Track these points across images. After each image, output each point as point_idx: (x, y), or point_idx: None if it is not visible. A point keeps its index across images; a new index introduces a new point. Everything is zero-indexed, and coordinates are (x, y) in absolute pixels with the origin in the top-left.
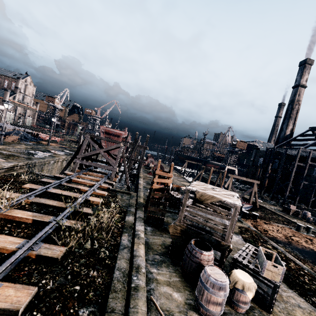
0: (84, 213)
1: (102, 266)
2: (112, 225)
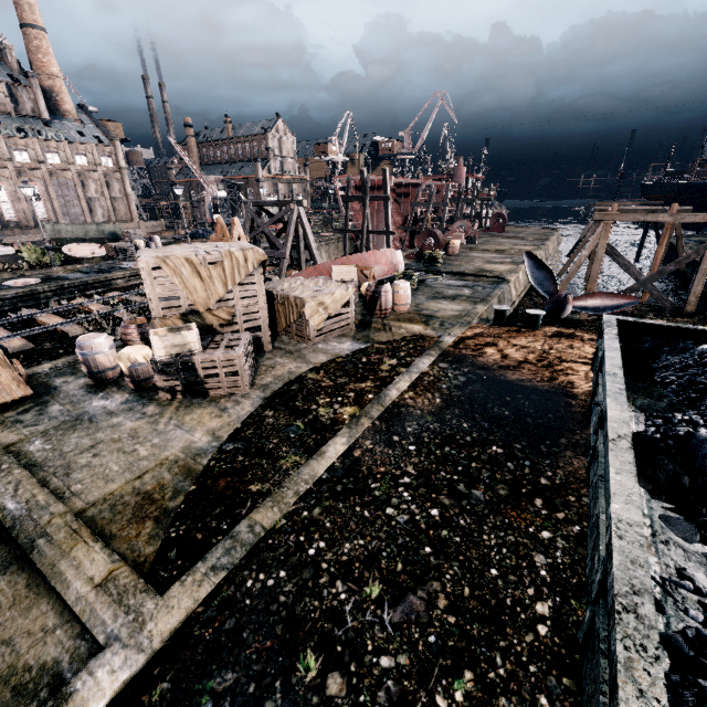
0: None
1: None
2: None
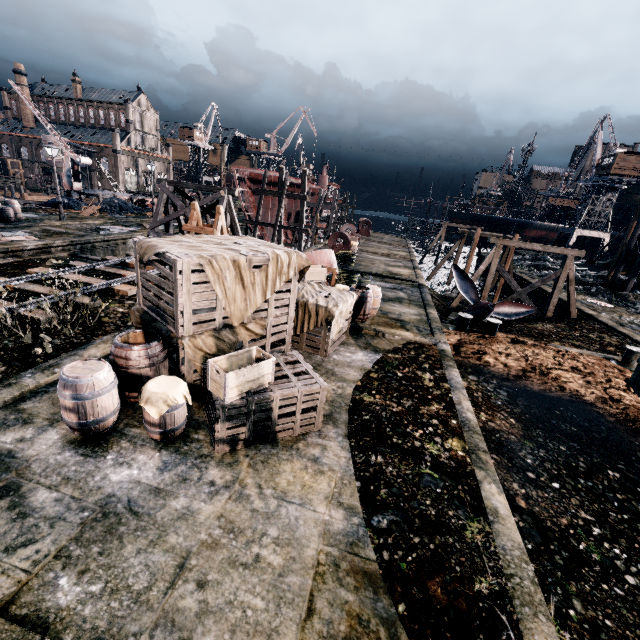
0: (78, 304)
1: (24, 364)
2: (113, 322)
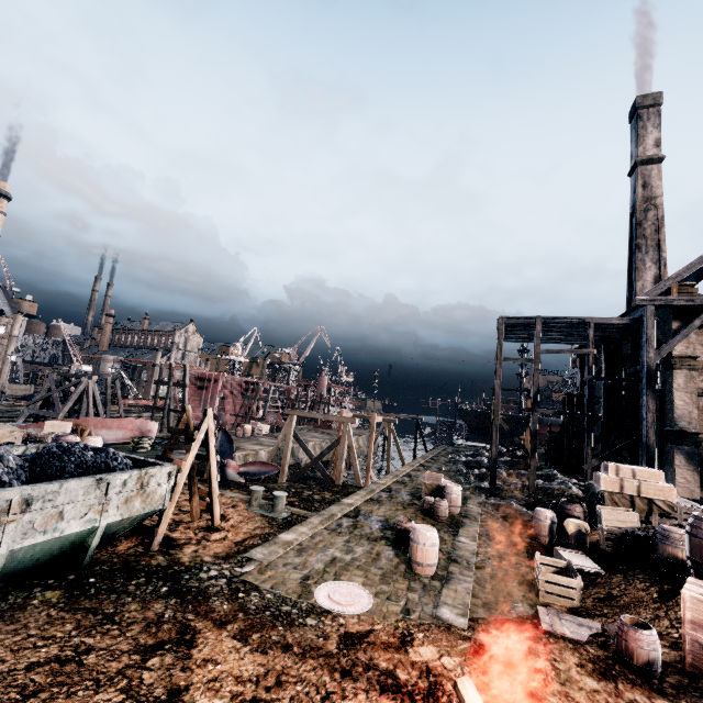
0: None
1: None
2: None
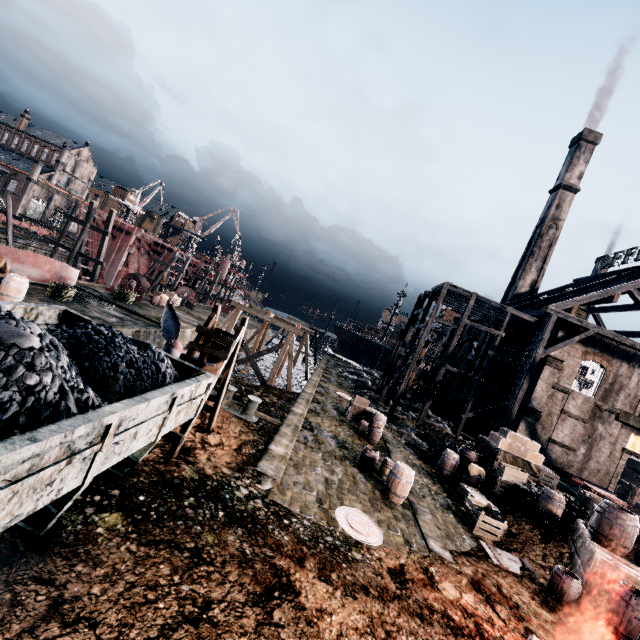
0: None
1: None
2: None
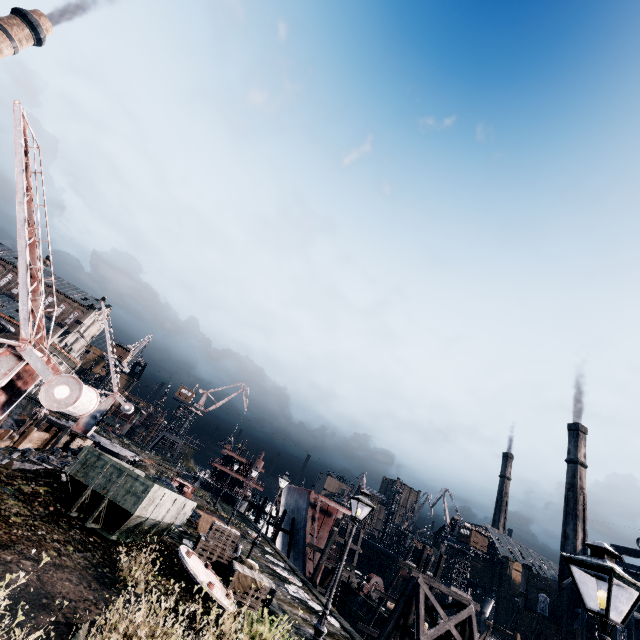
0: None
1: None
2: None
